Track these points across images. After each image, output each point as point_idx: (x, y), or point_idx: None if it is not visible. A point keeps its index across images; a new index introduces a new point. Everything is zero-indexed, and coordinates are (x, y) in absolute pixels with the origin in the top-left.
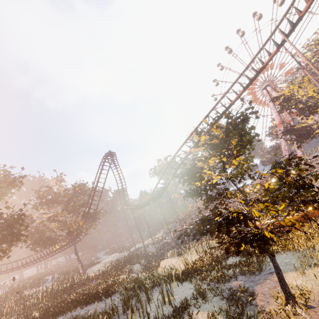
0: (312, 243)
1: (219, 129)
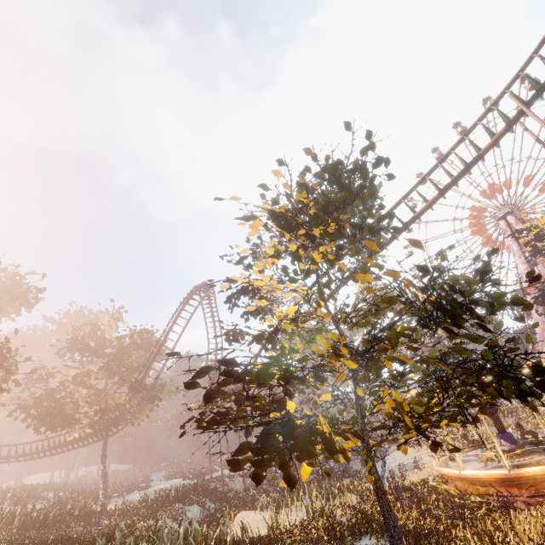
0: None
1: (305, 193)
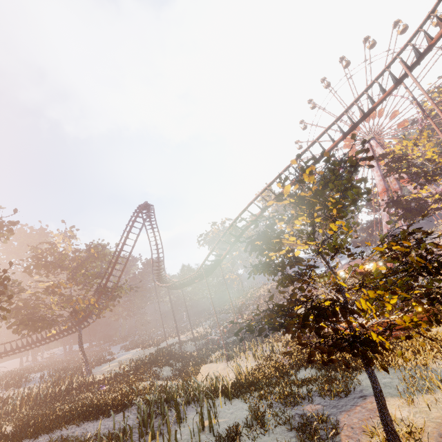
0: (423, 358)
1: (314, 177)
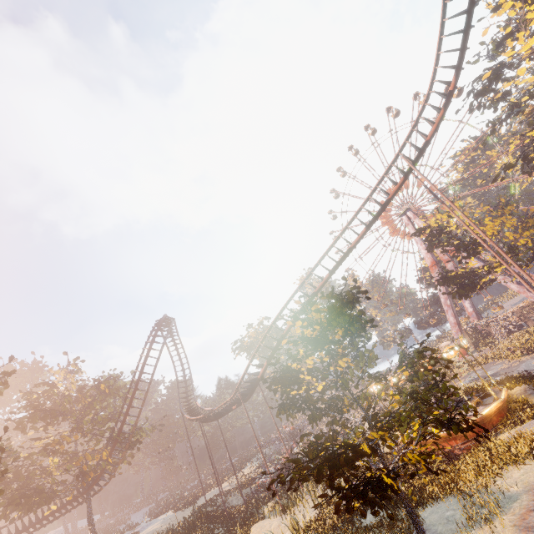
0: (484, 479)
1: (319, 314)
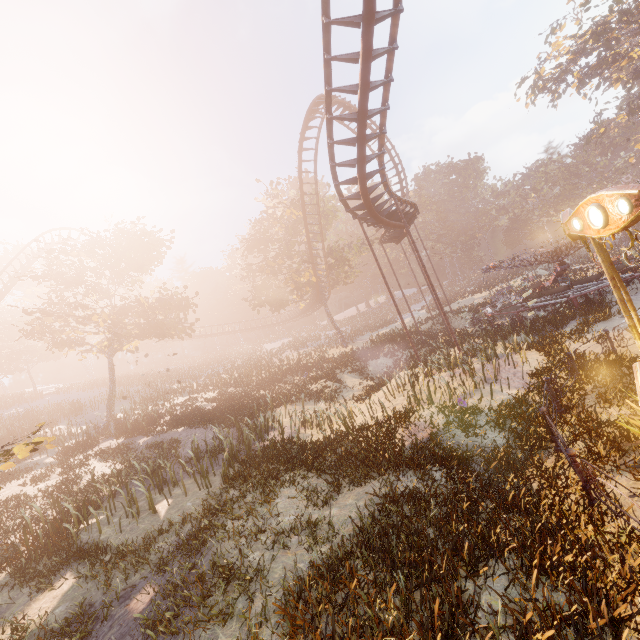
0: None
1: None
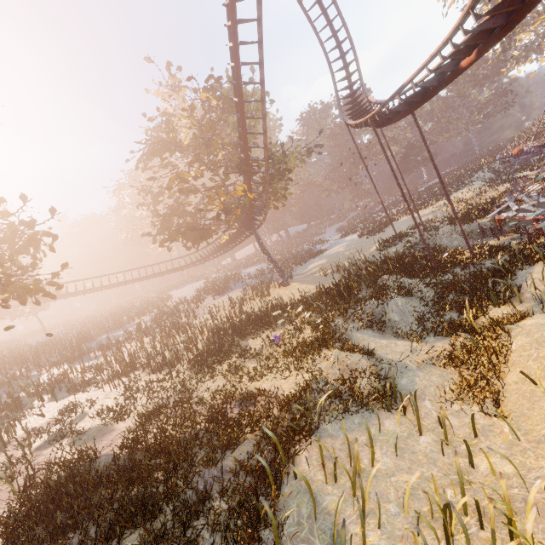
0: None
1: None
